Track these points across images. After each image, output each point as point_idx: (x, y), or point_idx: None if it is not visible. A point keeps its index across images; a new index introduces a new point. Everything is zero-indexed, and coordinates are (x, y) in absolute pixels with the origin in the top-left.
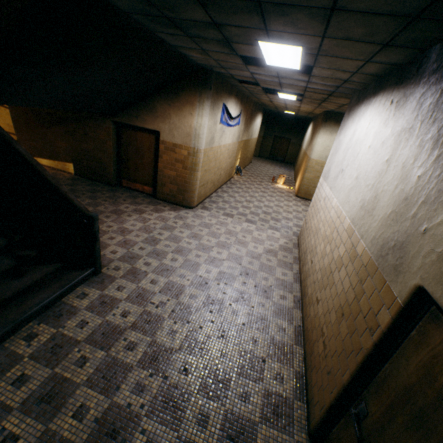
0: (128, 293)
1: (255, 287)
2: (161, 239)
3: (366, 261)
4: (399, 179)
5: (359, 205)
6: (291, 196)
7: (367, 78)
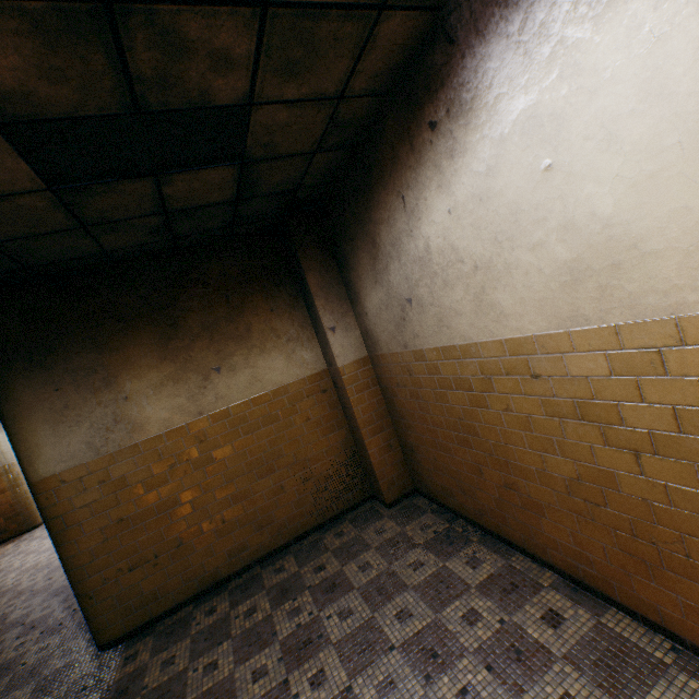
0: None
1: None
2: (2, 563)
3: None
4: None
5: None
6: None
7: None
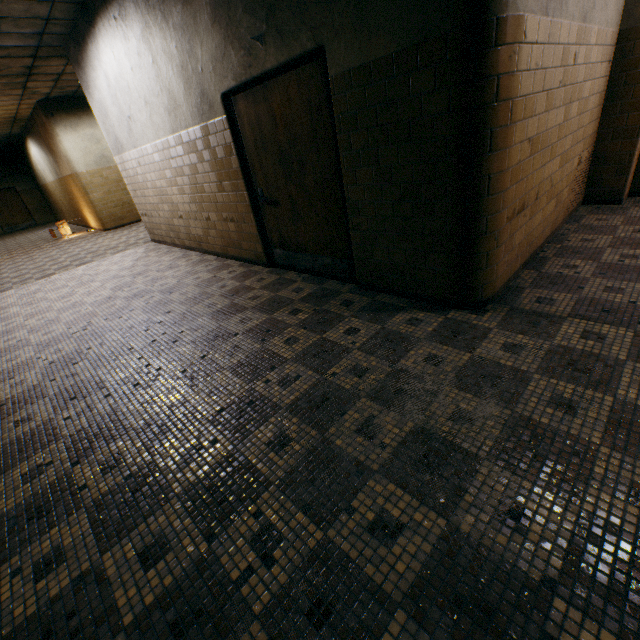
0: (31, 352)
1: (160, 272)
2: None
3: (201, 133)
4: (170, 63)
5: (167, 115)
6: (101, 234)
7: (71, 10)
